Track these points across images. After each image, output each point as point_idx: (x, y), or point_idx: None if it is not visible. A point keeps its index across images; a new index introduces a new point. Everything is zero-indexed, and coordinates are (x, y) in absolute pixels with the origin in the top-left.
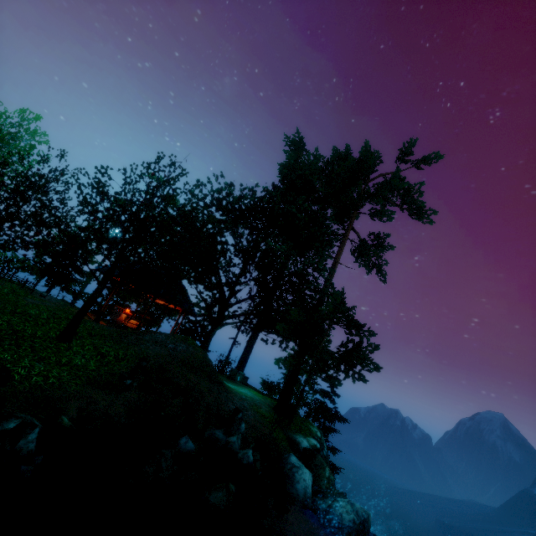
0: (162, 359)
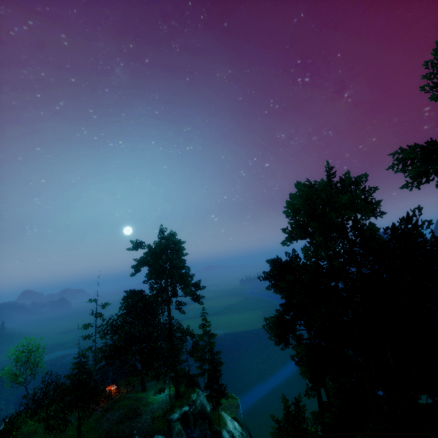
0: (108, 428)
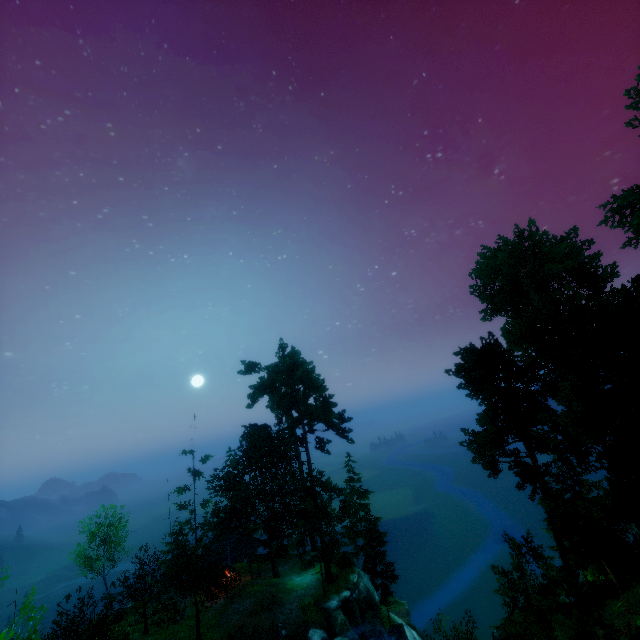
0: (239, 622)
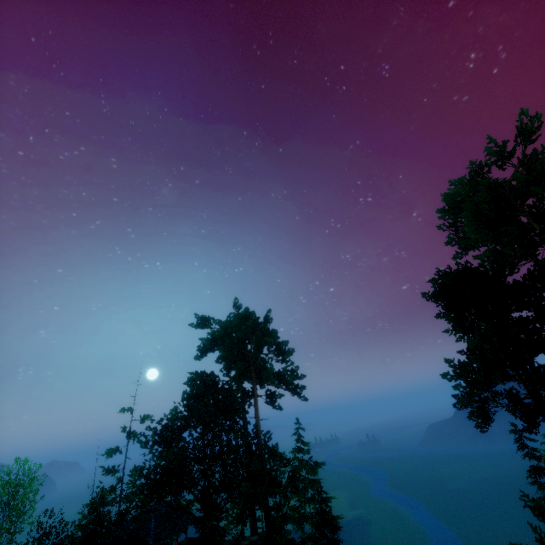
0: None
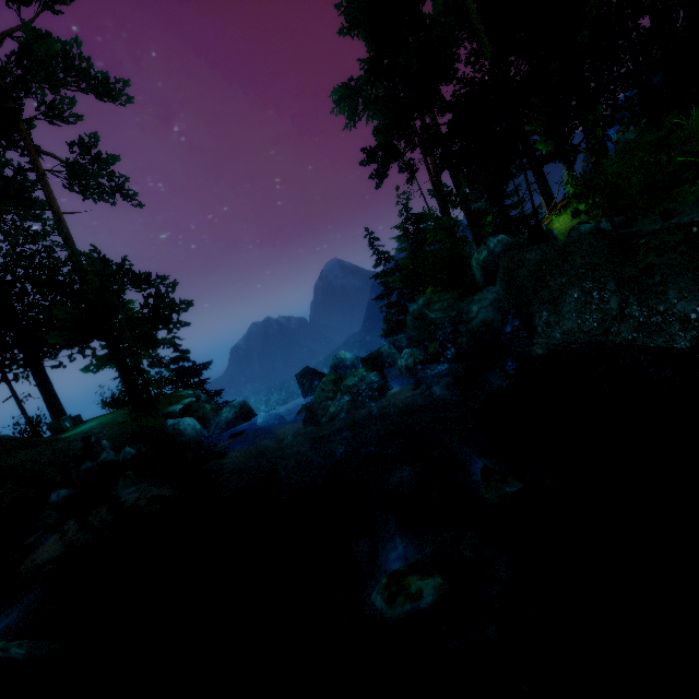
0: None
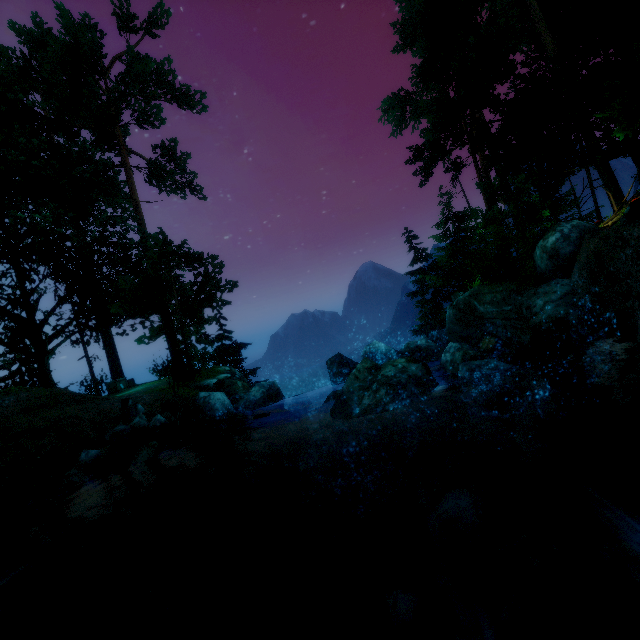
0: None
